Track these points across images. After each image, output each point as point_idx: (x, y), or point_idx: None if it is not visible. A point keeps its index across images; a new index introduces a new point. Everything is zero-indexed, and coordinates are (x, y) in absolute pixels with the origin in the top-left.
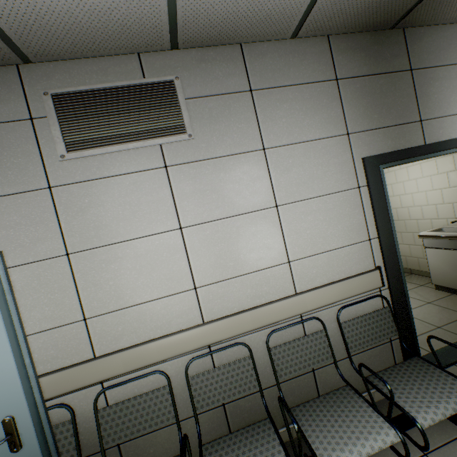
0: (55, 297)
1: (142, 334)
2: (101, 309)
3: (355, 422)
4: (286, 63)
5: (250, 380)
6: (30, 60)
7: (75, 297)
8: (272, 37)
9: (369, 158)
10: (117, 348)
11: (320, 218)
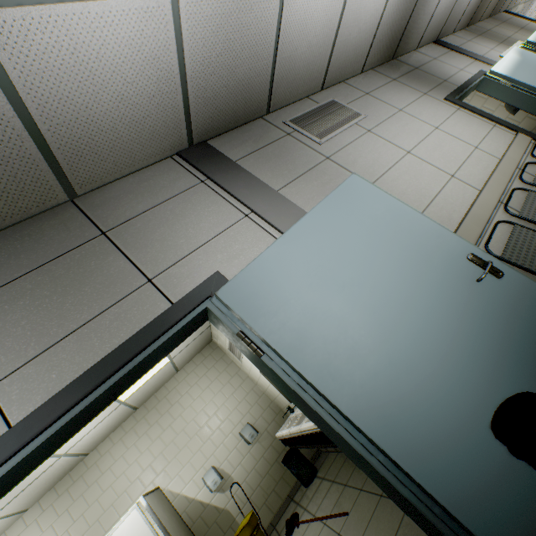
0: None
1: (459, 210)
2: (421, 206)
3: None
4: (368, 82)
5: None
6: (267, 112)
7: None
8: (355, 74)
9: (446, 97)
10: (457, 224)
11: (461, 126)
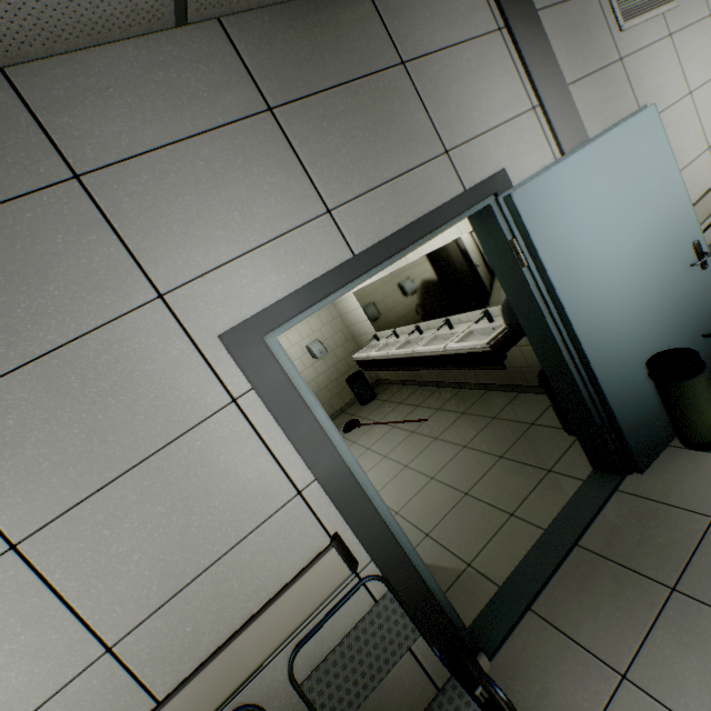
0: None
1: (694, 193)
2: None
3: None
4: None
5: None
6: None
7: None
8: None
9: None
10: None
11: None
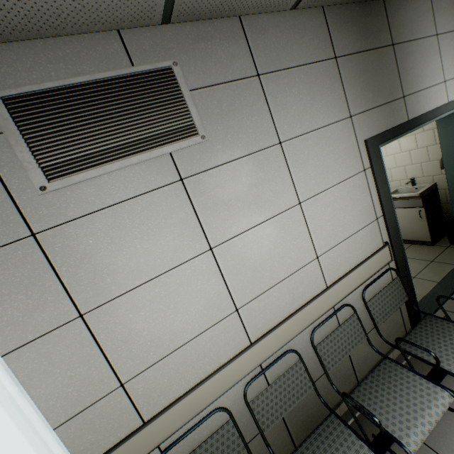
0: (77, 372)
1: (191, 377)
2: (138, 367)
3: (412, 393)
4: (288, 40)
5: (305, 382)
6: None
7: (103, 364)
8: (273, 8)
9: (370, 140)
10: (167, 402)
11: (338, 207)
